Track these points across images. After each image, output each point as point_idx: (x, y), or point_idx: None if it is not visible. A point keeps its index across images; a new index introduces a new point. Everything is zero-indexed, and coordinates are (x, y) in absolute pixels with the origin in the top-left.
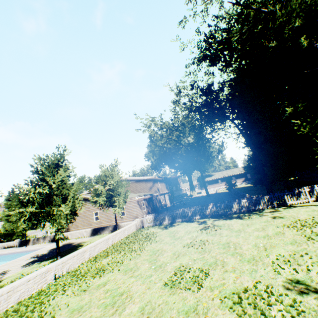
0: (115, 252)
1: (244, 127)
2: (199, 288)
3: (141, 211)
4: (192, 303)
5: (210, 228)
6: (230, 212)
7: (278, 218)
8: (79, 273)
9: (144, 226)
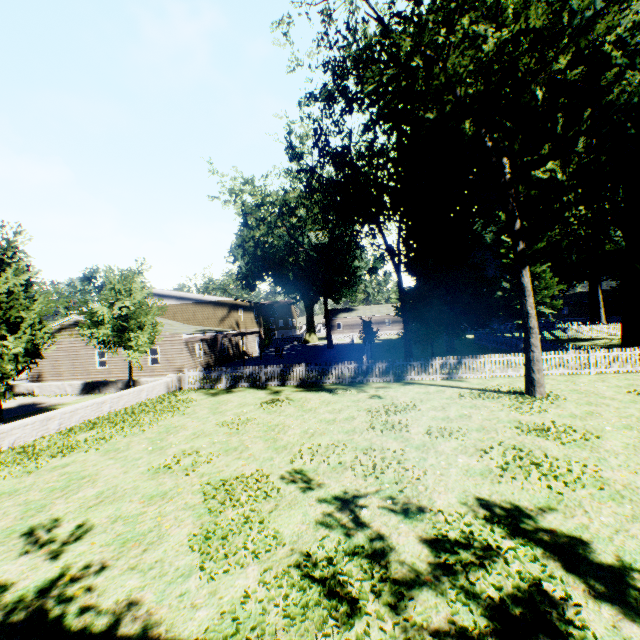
0: (107, 425)
1: (397, 239)
2: (188, 474)
3: (192, 360)
4: (167, 488)
5: (278, 402)
6: (326, 381)
7: (375, 399)
8: (31, 449)
9: (183, 388)
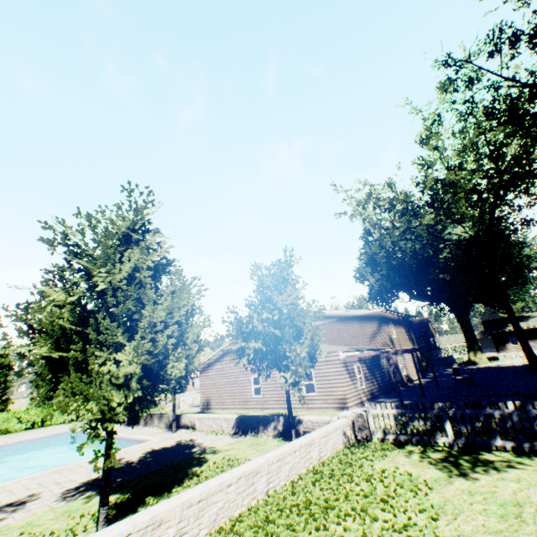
0: None
1: None
2: None
3: (353, 388)
4: None
5: None
6: None
7: None
8: None
9: (368, 439)
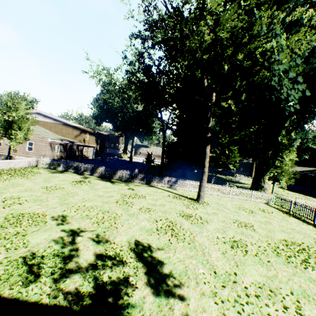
0: None
1: (168, 118)
2: (5, 208)
3: (52, 153)
4: None
5: (82, 182)
6: (113, 177)
7: (130, 190)
8: None
9: (38, 166)
